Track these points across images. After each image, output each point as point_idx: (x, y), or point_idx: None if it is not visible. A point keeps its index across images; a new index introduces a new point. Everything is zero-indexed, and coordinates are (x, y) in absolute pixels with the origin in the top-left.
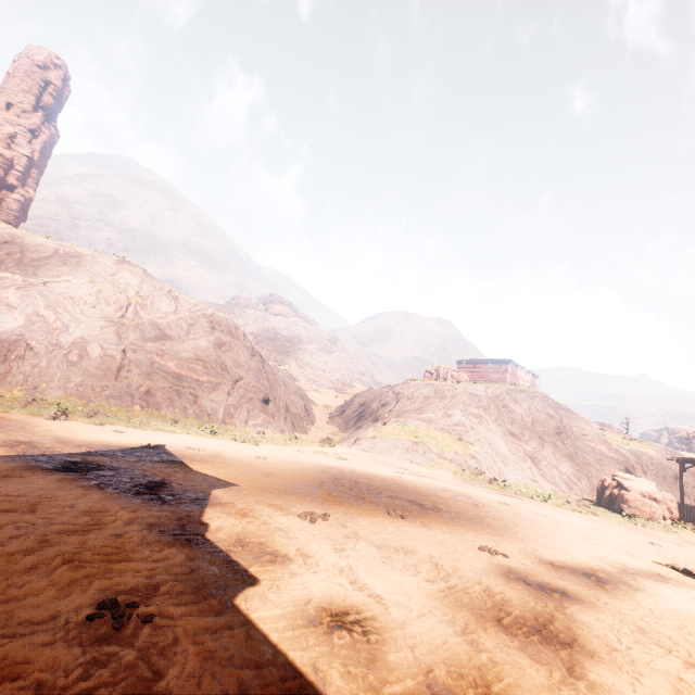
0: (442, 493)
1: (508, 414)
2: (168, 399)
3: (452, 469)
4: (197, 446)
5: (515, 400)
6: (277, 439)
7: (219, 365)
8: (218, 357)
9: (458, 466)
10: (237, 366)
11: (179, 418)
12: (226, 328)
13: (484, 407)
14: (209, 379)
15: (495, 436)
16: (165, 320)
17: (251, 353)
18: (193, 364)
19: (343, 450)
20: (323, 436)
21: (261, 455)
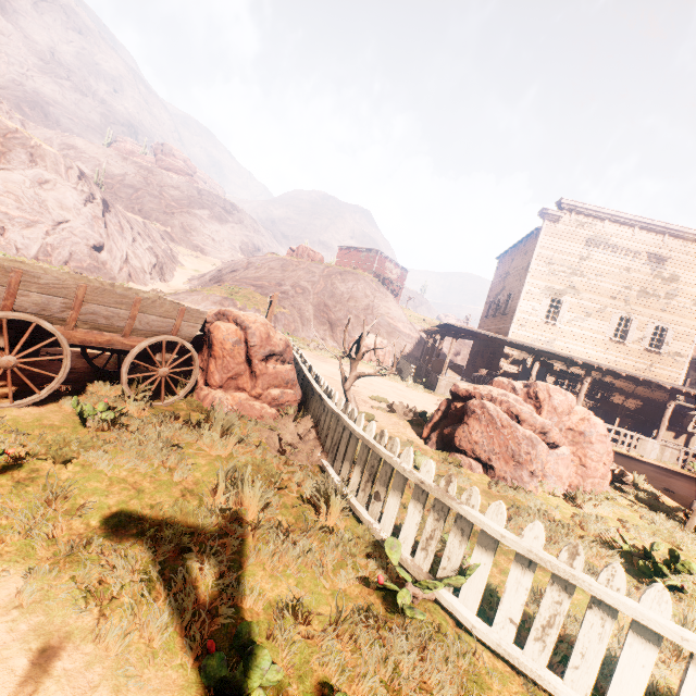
0: None
1: (332, 290)
2: None
3: None
4: None
5: (344, 280)
6: None
7: (38, 203)
8: (37, 195)
9: None
10: (62, 208)
11: None
12: (52, 165)
13: (314, 282)
14: (22, 215)
15: (310, 304)
16: None
17: (86, 198)
18: (2, 196)
19: None
20: (164, 290)
21: None
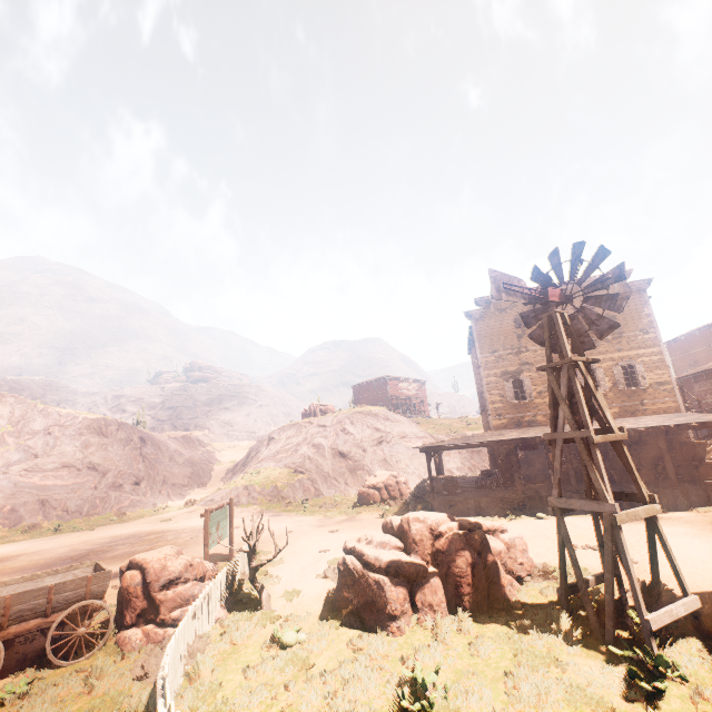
0: (191, 533)
1: (344, 436)
2: (32, 510)
3: (261, 503)
4: (10, 551)
5: (352, 422)
6: (140, 514)
7: (86, 465)
8: (85, 459)
9: (270, 498)
10: (105, 461)
11: (35, 525)
12: (95, 430)
13: (326, 436)
14: (75, 481)
15: (326, 459)
16: (33, 441)
17: (124, 444)
18: (59, 472)
19: (191, 509)
20: (200, 496)
21: (68, 542)
